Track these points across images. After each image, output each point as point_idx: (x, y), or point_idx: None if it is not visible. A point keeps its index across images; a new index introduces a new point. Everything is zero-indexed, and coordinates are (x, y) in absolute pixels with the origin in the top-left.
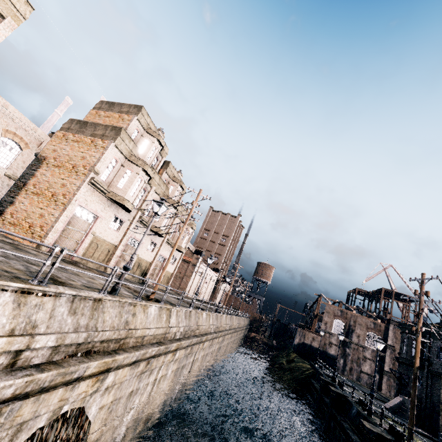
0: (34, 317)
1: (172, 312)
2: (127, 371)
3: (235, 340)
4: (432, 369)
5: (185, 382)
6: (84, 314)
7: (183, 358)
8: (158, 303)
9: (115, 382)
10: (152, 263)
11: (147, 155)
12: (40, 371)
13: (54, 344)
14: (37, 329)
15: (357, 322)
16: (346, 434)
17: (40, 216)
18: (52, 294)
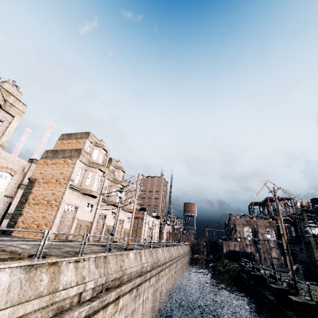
0: (83, 273)
1: (141, 254)
2: (128, 297)
3: (185, 264)
4: (306, 240)
5: (160, 300)
6: (101, 266)
7: (155, 283)
8: (133, 250)
9: (123, 305)
10: (116, 226)
11: (98, 159)
12: (92, 302)
13: (93, 286)
14: (85, 279)
15: (258, 225)
16: (267, 298)
17: (43, 218)
18: (86, 259)
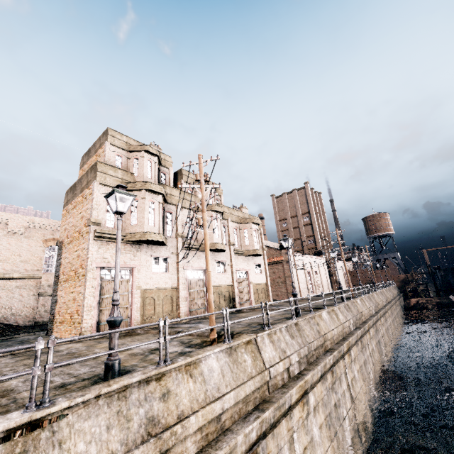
0: None
1: (260, 343)
2: None
3: (394, 320)
4: None
5: (355, 421)
6: None
7: (327, 395)
8: (220, 344)
9: None
10: (233, 284)
11: (144, 173)
12: None
13: None
14: None
15: None
16: None
17: (73, 301)
18: None
